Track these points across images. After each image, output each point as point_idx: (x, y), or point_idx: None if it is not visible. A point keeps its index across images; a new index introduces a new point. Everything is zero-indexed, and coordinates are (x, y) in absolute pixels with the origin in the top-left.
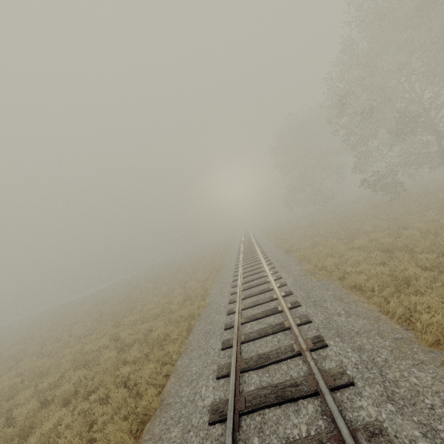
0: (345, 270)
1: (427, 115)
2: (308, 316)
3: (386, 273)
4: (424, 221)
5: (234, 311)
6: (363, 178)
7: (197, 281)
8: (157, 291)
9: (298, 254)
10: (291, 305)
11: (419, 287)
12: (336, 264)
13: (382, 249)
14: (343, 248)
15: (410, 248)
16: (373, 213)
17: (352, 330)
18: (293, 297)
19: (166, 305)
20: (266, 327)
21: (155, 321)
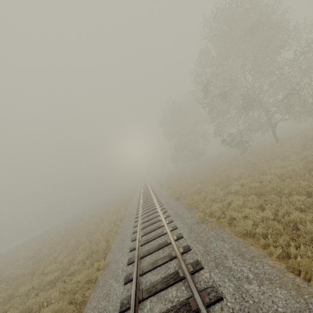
0: (231, 215)
1: (257, 98)
2: (216, 288)
3: (270, 217)
4: (275, 168)
5: (132, 277)
6: (224, 140)
7: (102, 233)
8: (66, 245)
9: (188, 202)
10: (193, 268)
11: (308, 232)
12: (221, 209)
13: (255, 193)
14: (221, 193)
15: (277, 191)
16: (234, 164)
17: (275, 311)
18: (192, 255)
19: (67, 266)
20: (169, 311)
21: (50, 290)
